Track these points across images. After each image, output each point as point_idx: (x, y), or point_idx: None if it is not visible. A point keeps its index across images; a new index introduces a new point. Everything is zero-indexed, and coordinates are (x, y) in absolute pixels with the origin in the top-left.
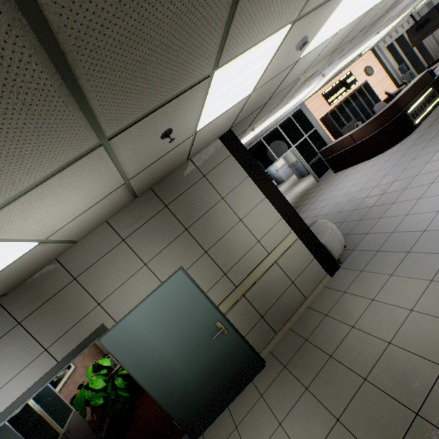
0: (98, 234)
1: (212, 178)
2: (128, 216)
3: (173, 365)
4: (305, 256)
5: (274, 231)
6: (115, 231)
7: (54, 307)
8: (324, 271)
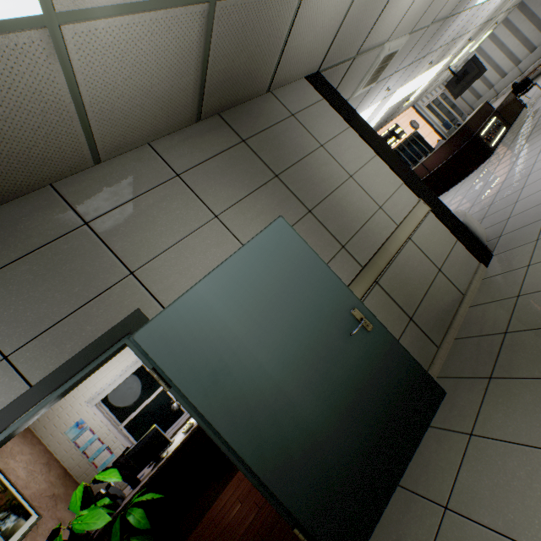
0: (134, 161)
1: (303, 119)
2: (185, 143)
3: (284, 393)
4: (445, 236)
5: (398, 198)
6: (163, 161)
7: (37, 270)
8: (475, 260)
